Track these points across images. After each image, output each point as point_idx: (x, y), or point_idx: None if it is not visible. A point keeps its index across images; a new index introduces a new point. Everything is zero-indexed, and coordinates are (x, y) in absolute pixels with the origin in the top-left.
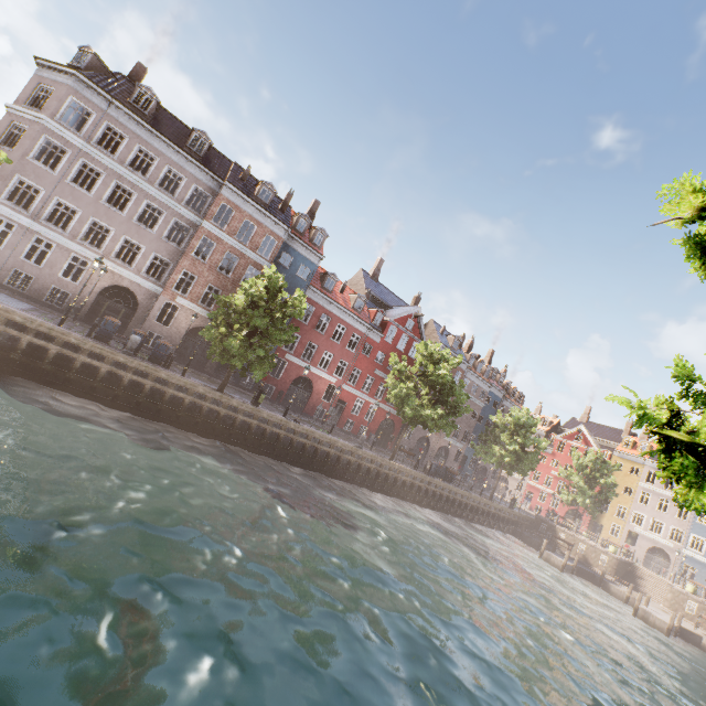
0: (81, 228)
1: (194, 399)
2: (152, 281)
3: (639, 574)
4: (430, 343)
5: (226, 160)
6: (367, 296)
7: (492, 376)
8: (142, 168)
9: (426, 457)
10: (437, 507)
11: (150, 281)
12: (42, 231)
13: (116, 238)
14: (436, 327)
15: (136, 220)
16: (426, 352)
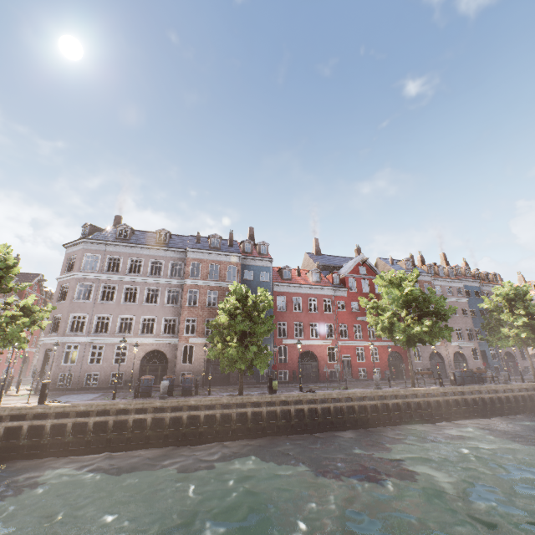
0: (115, 326)
1: (223, 411)
2: (170, 337)
3: None
4: (384, 273)
5: (184, 237)
6: (319, 268)
7: (457, 273)
8: (137, 270)
9: (446, 369)
10: (487, 413)
11: (168, 337)
12: (94, 340)
13: (137, 321)
14: (384, 261)
15: (145, 303)
16: (385, 282)
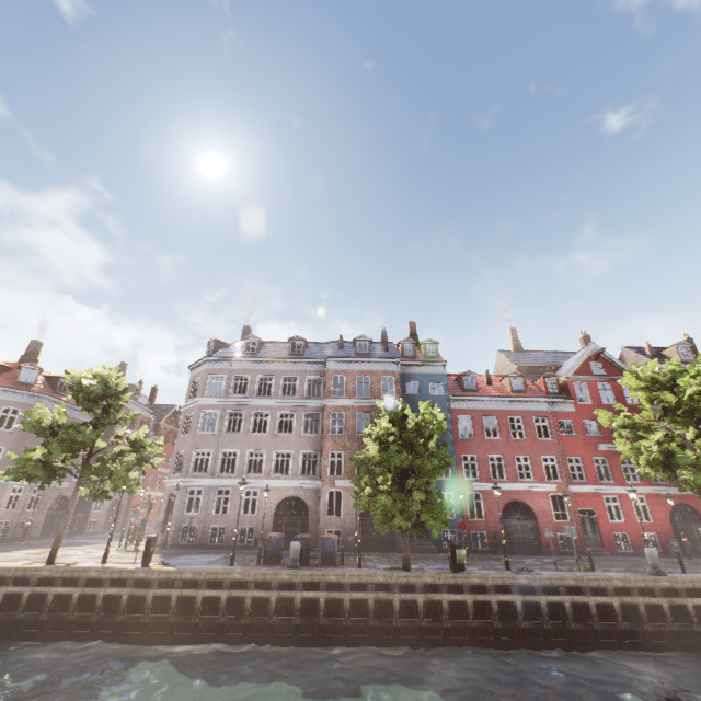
0: (243, 464)
1: (378, 595)
2: (310, 478)
3: None
4: (637, 367)
5: (324, 344)
6: (520, 370)
7: None
8: (266, 390)
9: None
10: None
11: (308, 479)
12: (219, 482)
13: (269, 457)
14: (635, 351)
15: (277, 432)
16: (641, 382)
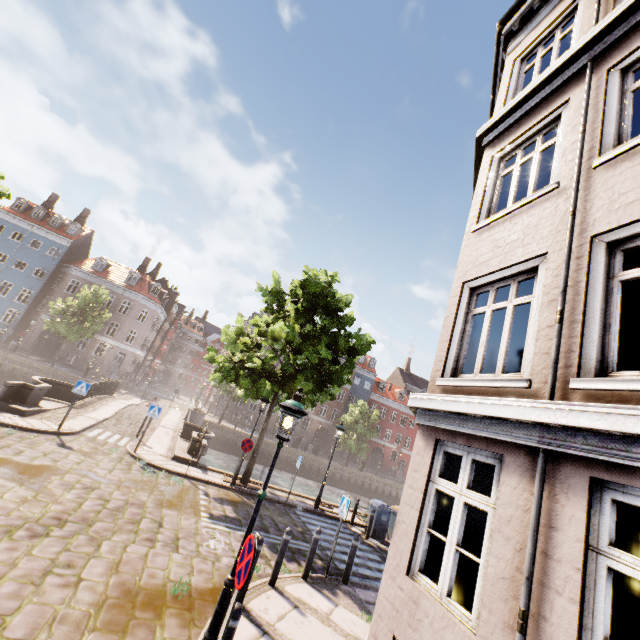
0: None
1: (338, 472)
2: None
3: None
4: None
5: None
6: (405, 388)
7: None
8: None
9: None
10: None
11: None
12: None
13: None
14: None
15: None
16: None
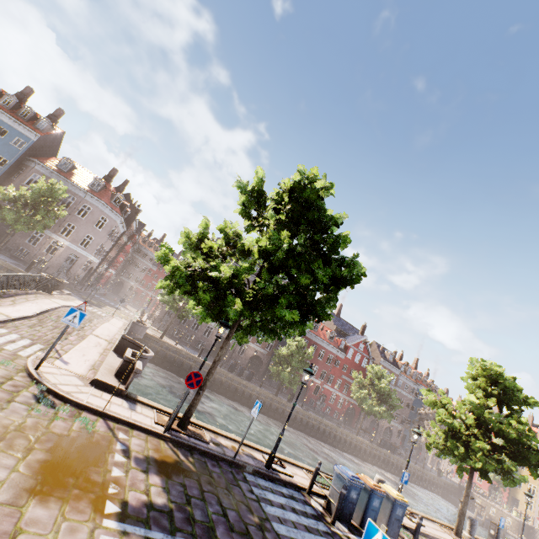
0: None
1: (268, 400)
2: None
3: (538, 535)
4: (375, 366)
5: None
6: (336, 331)
7: (418, 378)
8: None
9: (377, 434)
10: (386, 469)
11: None
12: None
13: None
14: (377, 346)
15: None
16: (373, 371)
